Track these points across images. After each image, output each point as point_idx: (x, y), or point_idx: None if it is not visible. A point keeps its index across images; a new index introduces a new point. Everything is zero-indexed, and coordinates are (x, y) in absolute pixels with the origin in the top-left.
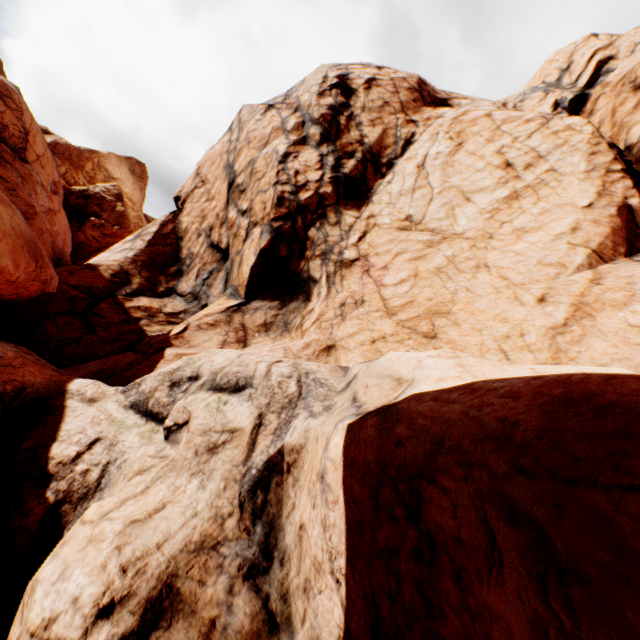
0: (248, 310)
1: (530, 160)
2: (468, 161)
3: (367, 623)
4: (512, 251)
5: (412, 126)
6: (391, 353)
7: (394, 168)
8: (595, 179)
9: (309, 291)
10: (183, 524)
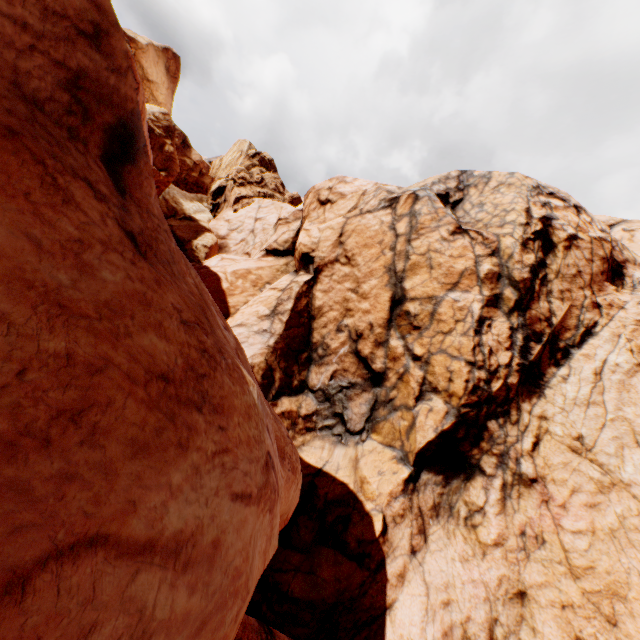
0: (420, 486)
1: None
2: None
3: None
4: None
5: (596, 313)
6: None
7: (570, 360)
8: None
9: (471, 474)
10: None
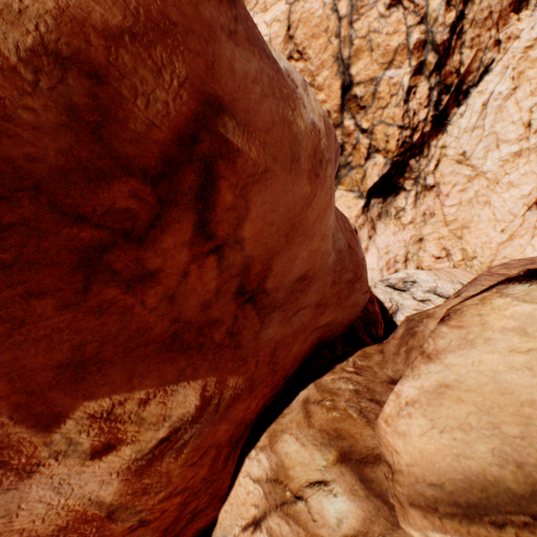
0: (370, 208)
1: None
2: (512, 110)
3: None
4: (502, 198)
5: (496, 51)
6: None
7: (468, 99)
8: None
9: (398, 192)
10: None
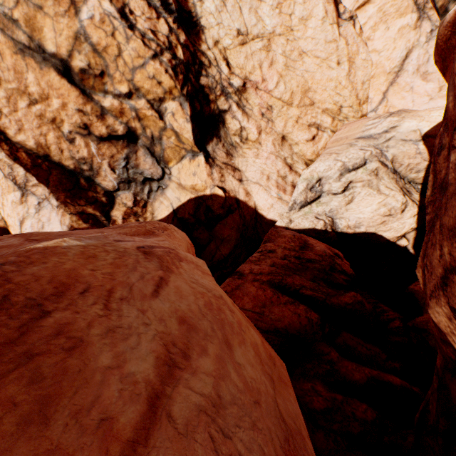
0: (213, 155)
1: None
2: None
3: None
4: (309, 38)
5: None
6: (403, 127)
7: None
8: None
9: (223, 119)
10: (391, 184)
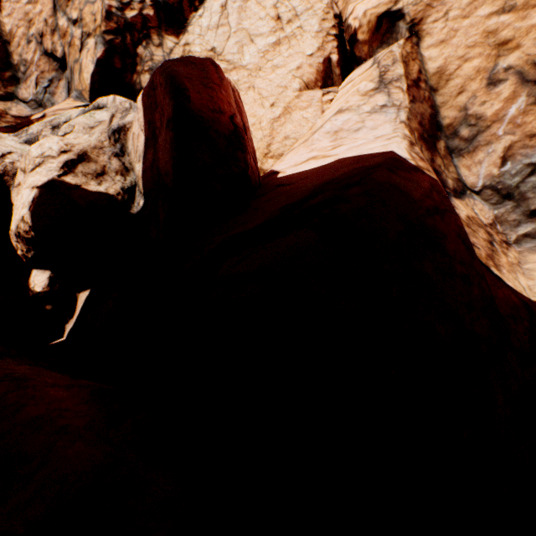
0: None
1: (291, 17)
2: (256, 9)
3: (149, 128)
4: (268, 79)
5: None
6: None
7: (205, 4)
8: (320, 38)
9: None
10: (86, 143)
